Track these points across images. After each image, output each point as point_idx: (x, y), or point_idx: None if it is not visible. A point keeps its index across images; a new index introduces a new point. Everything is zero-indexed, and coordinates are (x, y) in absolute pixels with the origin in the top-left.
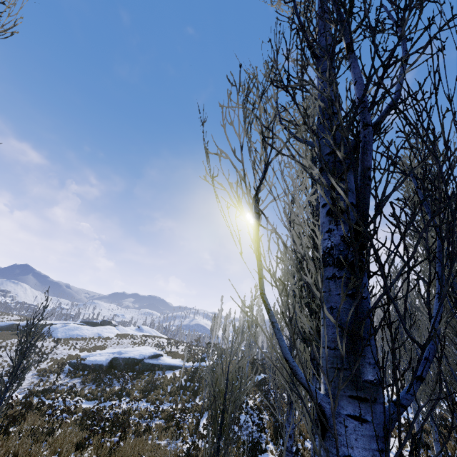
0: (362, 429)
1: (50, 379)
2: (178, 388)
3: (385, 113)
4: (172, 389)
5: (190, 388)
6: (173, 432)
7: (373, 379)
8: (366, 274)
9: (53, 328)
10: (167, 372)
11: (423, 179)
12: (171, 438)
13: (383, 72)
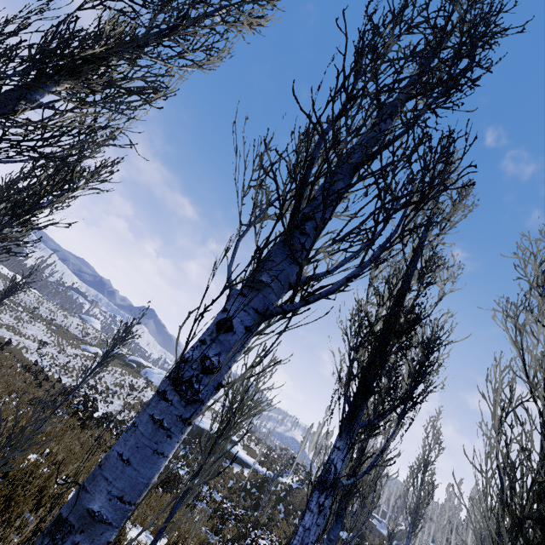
0: (241, 299)
1: (130, 414)
2: (240, 488)
3: (390, 142)
4: (233, 485)
5: (253, 495)
6: (215, 525)
7: (265, 281)
8: (310, 240)
9: (151, 372)
10: (235, 465)
11: (423, 200)
12: (211, 528)
13: (347, 102)
